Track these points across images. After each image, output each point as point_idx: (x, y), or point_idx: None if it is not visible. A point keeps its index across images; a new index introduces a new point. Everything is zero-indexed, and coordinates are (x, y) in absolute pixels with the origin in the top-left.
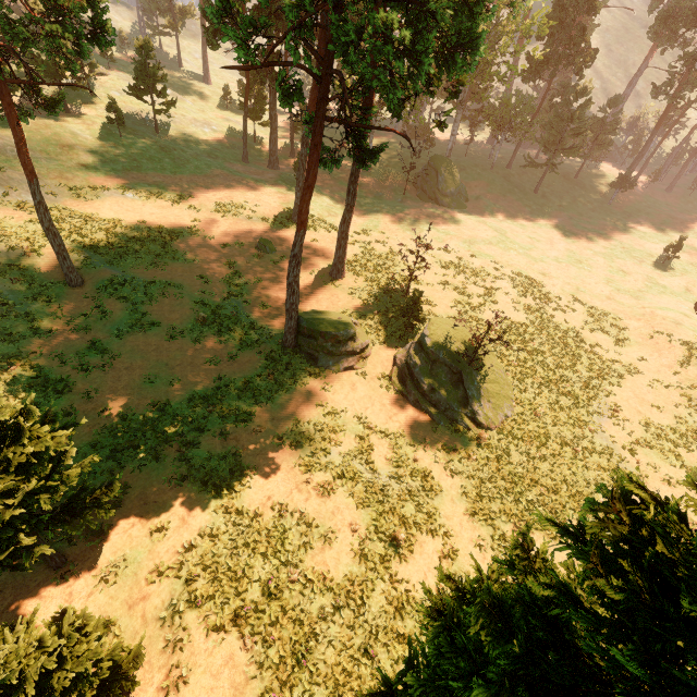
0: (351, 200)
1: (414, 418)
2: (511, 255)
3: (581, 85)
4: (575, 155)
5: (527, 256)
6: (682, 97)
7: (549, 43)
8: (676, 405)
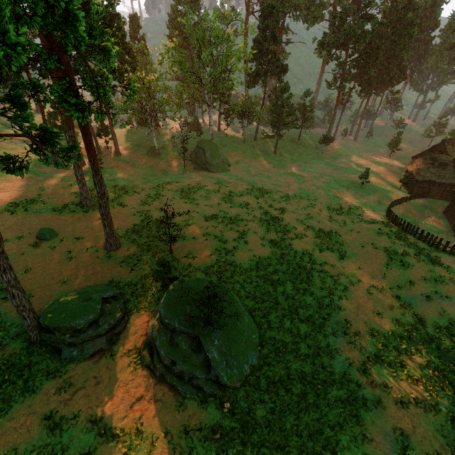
0: (99, 189)
1: (158, 398)
2: (259, 200)
3: (282, 86)
4: (291, 127)
5: (271, 199)
6: (344, 86)
7: (256, 63)
8: (391, 308)
